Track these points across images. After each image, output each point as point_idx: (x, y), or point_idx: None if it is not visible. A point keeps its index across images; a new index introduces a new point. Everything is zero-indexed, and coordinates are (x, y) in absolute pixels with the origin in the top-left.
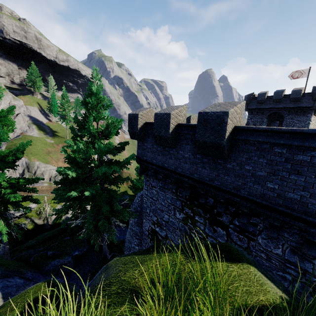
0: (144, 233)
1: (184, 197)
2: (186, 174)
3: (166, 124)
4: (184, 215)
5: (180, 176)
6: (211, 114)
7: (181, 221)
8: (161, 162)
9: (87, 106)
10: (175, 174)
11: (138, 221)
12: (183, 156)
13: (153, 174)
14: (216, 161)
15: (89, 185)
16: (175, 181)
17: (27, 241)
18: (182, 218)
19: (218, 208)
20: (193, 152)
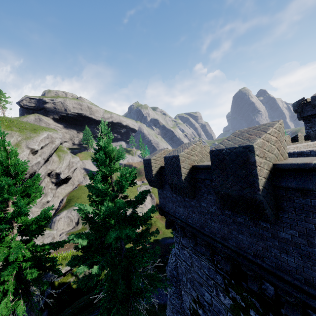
0: (186, 312)
1: (225, 271)
2: (217, 239)
3: (177, 169)
4: (232, 302)
5: (211, 238)
6: (226, 152)
7: (229, 310)
8: (184, 216)
9: (99, 161)
10: (203, 235)
11: (177, 291)
12: (207, 211)
13: (180, 229)
14: (256, 222)
15: (104, 251)
16: (206, 244)
17: (70, 303)
18: (230, 306)
19: (287, 310)
20: (219, 206)
